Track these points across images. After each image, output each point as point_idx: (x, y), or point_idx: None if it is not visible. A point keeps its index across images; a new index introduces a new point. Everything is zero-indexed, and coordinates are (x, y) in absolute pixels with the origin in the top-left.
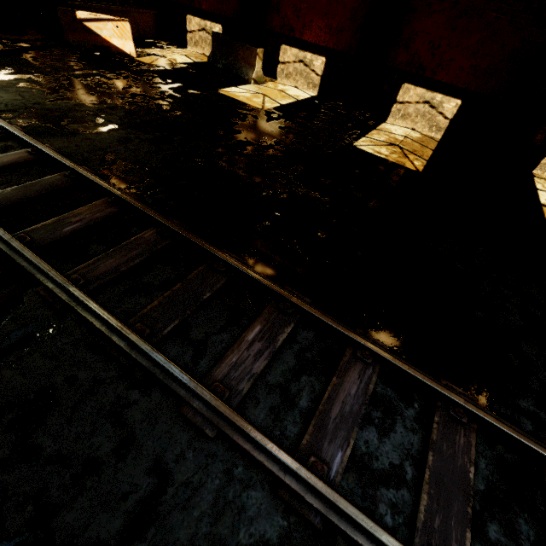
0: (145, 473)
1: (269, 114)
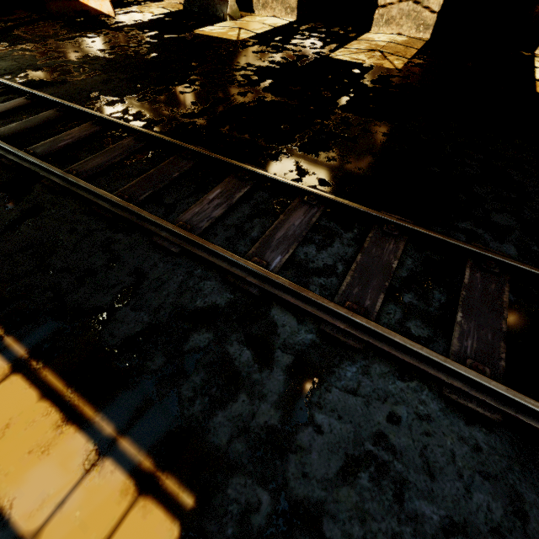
0: (128, 275)
1: (243, 43)
